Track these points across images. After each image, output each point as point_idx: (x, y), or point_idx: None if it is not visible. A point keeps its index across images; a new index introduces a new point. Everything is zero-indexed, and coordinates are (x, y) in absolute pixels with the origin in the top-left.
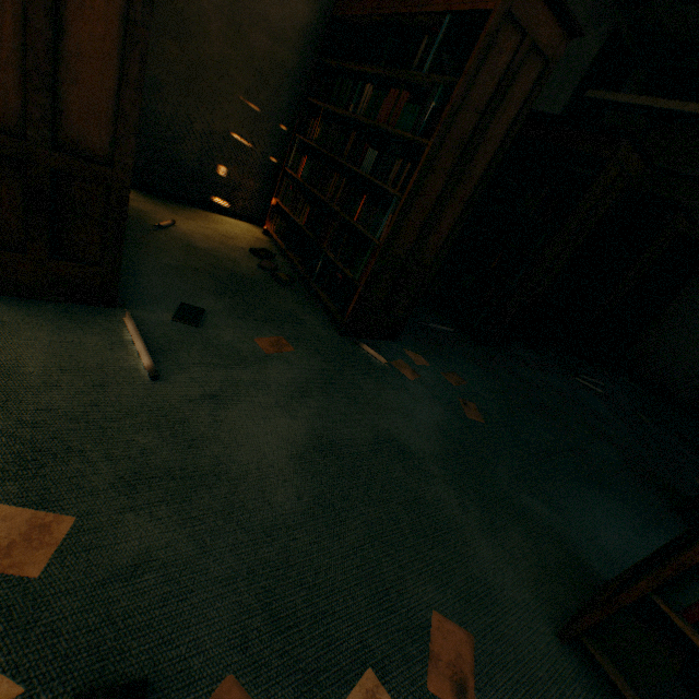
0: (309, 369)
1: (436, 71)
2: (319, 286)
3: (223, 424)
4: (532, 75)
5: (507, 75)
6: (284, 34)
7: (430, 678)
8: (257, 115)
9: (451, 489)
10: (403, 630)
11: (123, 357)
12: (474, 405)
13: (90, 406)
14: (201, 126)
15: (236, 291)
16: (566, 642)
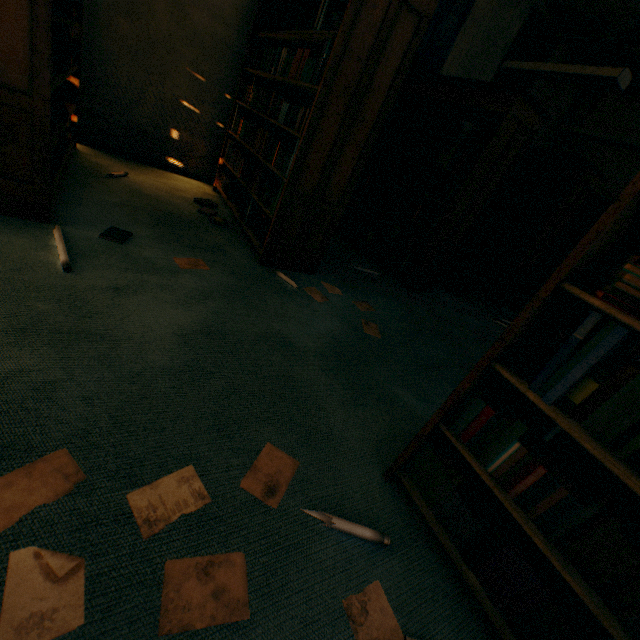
0: (219, 283)
1: (327, 28)
2: (249, 228)
3: (120, 306)
4: (409, 29)
5: (383, 28)
6: (223, 13)
7: (246, 480)
8: (203, 84)
9: (324, 375)
10: (234, 450)
11: (45, 255)
12: (376, 326)
13: (3, 281)
14: (154, 94)
15: (169, 225)
16: (390, 481)
